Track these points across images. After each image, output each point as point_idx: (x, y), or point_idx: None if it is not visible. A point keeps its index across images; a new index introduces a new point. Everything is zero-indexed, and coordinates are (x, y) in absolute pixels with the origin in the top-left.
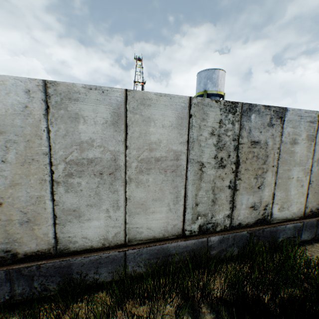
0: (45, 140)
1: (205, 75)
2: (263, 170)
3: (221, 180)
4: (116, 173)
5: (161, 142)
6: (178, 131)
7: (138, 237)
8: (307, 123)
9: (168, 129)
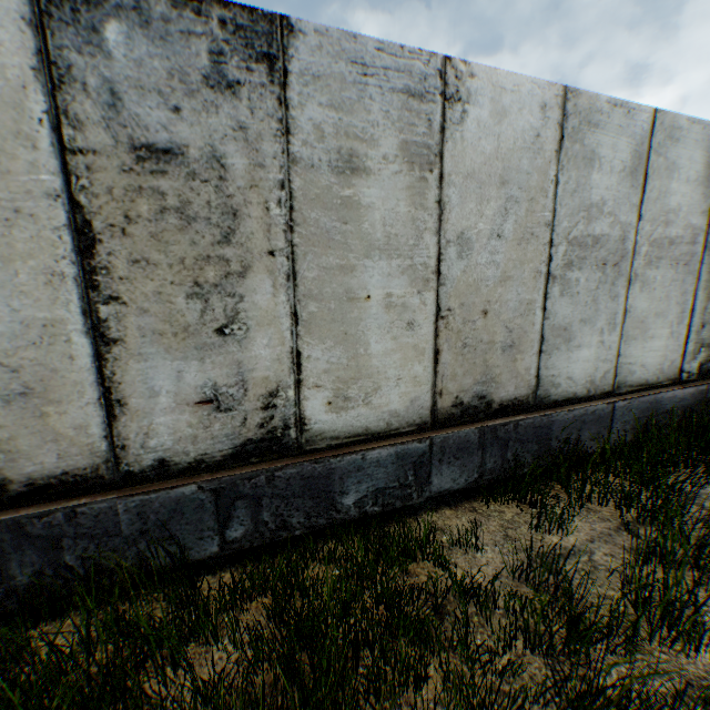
0: (550, 199)
1: None
2: None
3: None
4: (621, 264)
5: (678, 210)
6: (701, 190)
7: (628, 380)
8: None
9: (691, 186)
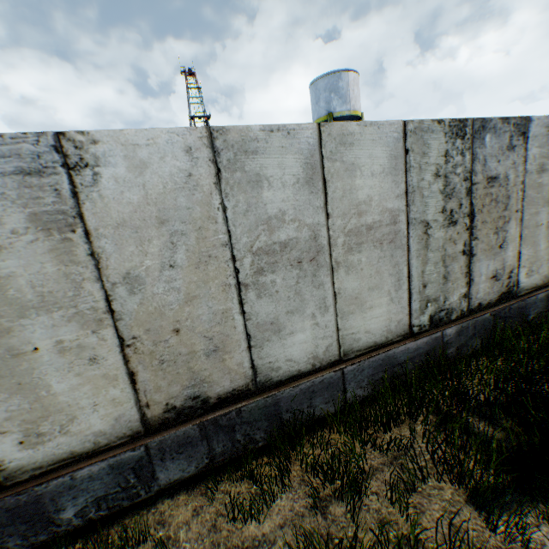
0: (221, 223)
1: (325, 85)
2: (504, 220)
3: (452, 244)
4: (319, 257)
5: (371, 200)
6: (392, 178)
7: (355, 346)
8: None
9: (379, 177)
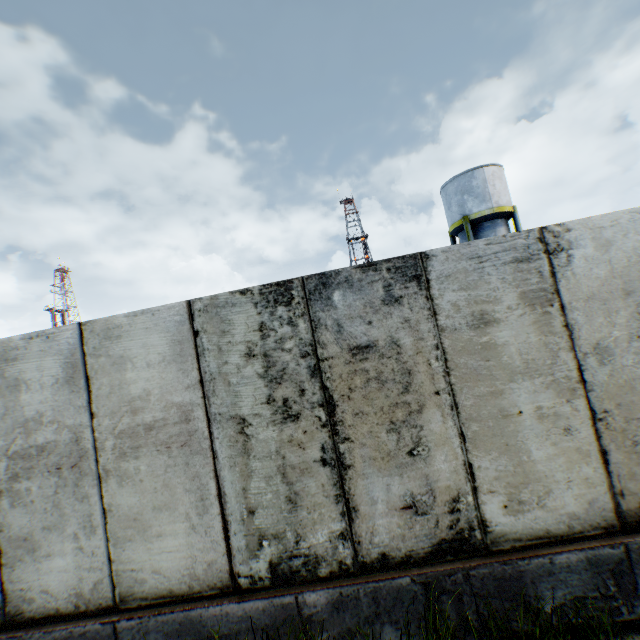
0: None
1: (455, 188)
2: (412, 408)
3: (297, 449)
4: (83, 463)
5: (150, 394)
6: (179, 366)
7: (139, 590)
8: (511, 266)
9: (160, 367)
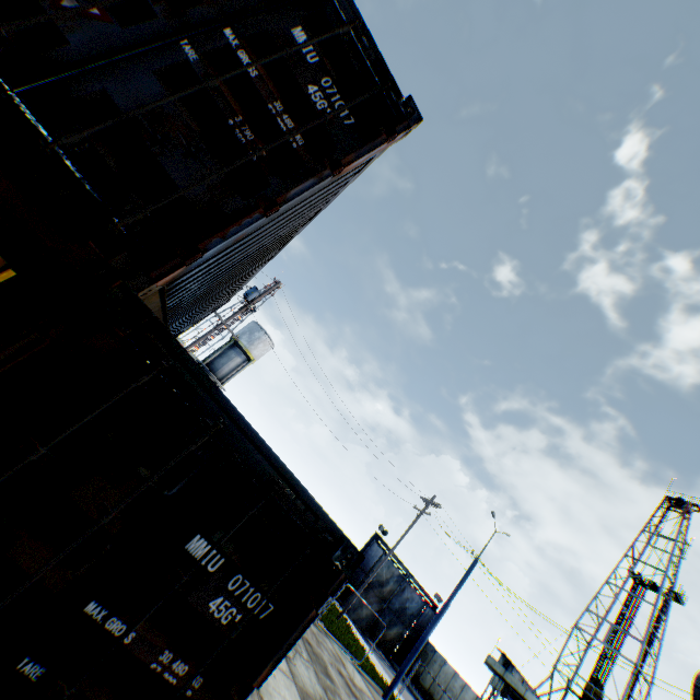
0: None
1: (252, 326)
2: None
3: None
4: None
5: None
6: None
7: None
8: None
9: None
